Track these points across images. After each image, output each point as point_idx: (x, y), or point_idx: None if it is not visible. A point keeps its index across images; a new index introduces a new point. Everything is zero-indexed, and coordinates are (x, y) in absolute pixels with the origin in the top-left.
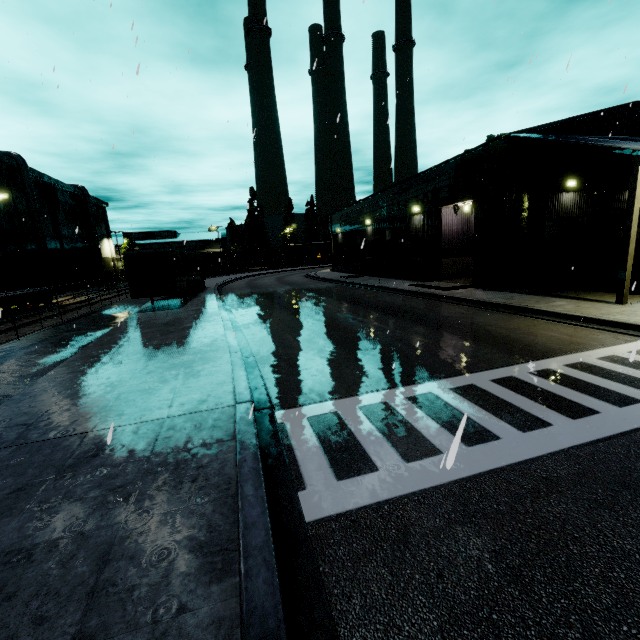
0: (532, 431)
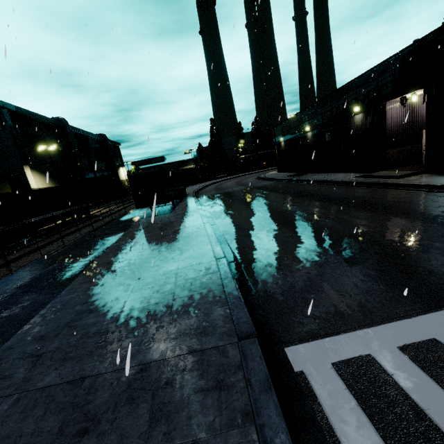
0: None
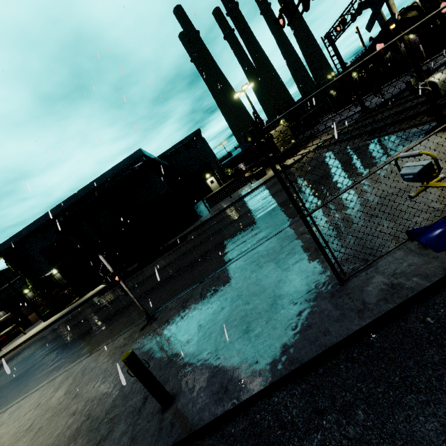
0: None
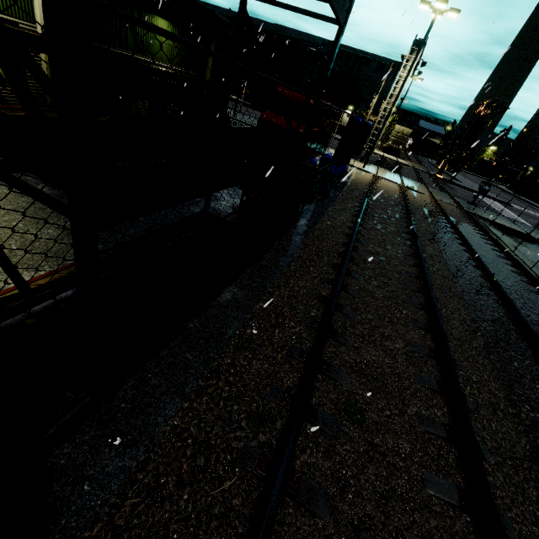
0: (537, 215)
